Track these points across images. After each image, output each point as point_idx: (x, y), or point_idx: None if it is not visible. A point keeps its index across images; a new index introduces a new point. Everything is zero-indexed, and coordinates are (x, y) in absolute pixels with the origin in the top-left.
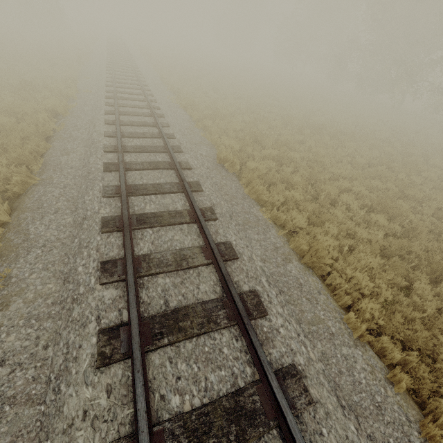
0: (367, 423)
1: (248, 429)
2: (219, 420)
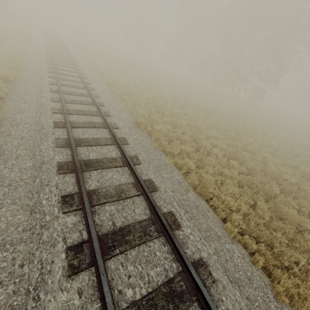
0: (245, 290)
1: (180, 305)
2: (161, 302)
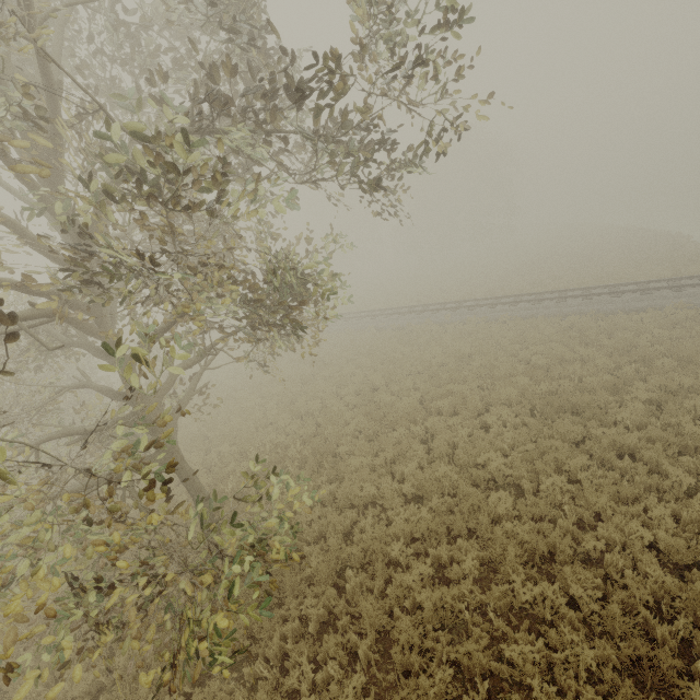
0: None
1: None
2: None
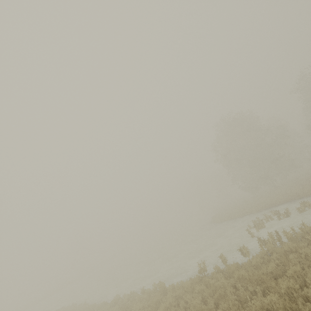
0: None
1: None
2: None
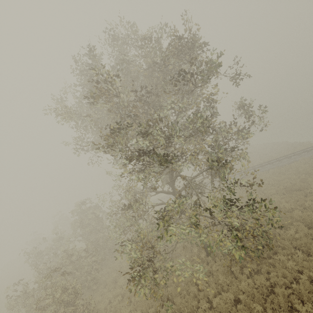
0: None
1: None
2: None
